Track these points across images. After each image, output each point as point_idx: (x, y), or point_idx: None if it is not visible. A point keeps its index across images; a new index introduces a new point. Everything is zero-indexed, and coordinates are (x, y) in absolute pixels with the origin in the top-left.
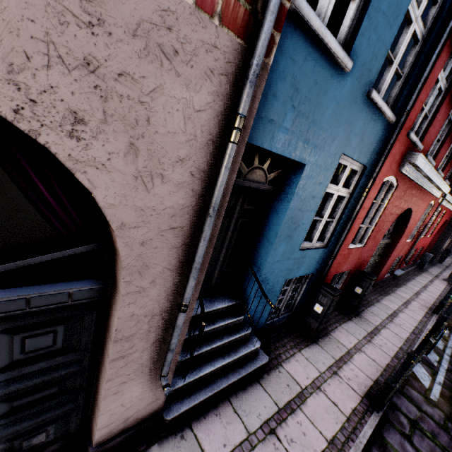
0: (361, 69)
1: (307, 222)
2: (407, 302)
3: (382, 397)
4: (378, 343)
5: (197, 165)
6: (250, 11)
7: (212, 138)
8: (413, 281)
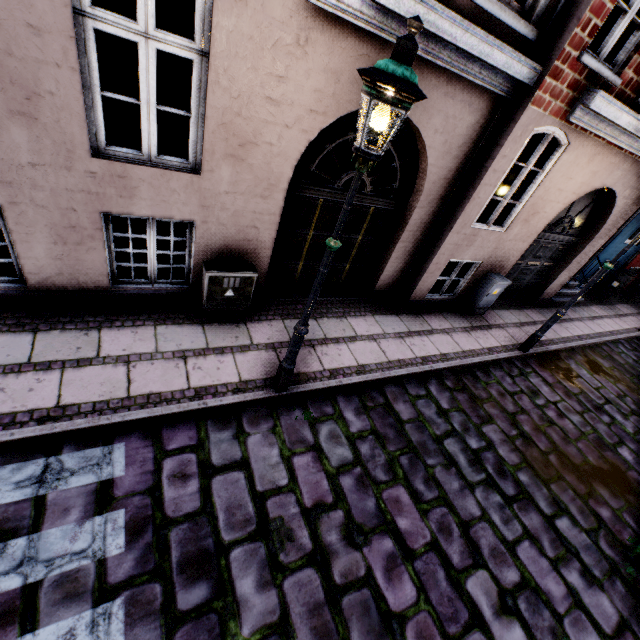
0: None
1: (637, 227)
2: None
3: None
4: None
5: (632, 205)
6: None
7: None
8: None
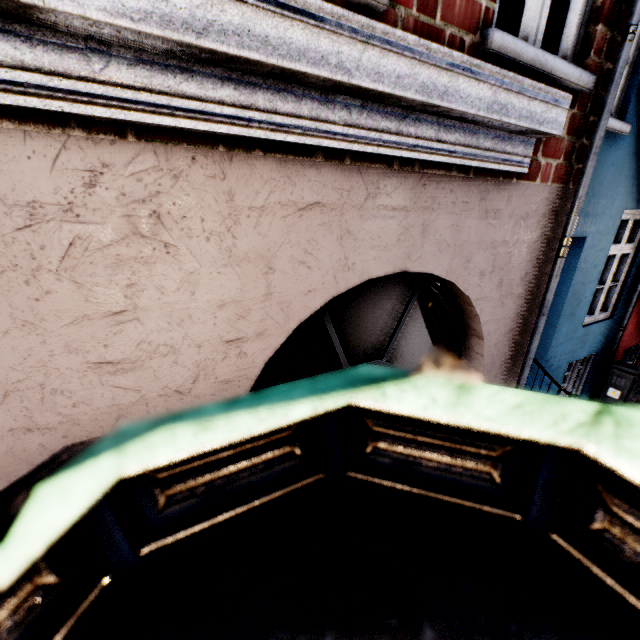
0: (638, 123)
1: (589, 295)
2: None
3: None
4: None
5: (529, 279)
6: (568, 165)
7: (539, 256)
8: None
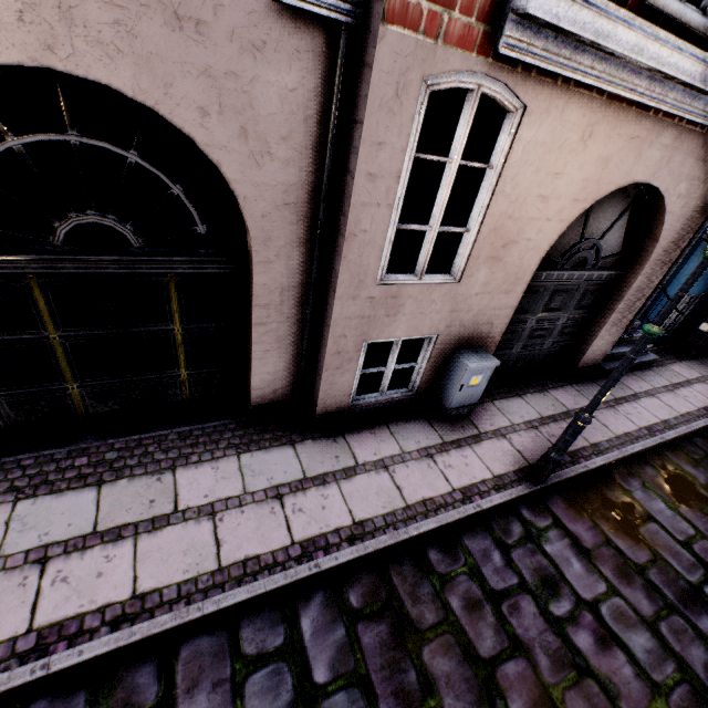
0: None
1: None
2: None
3: None
4: None
5: (700, 208)
6: None
7: None
8: None
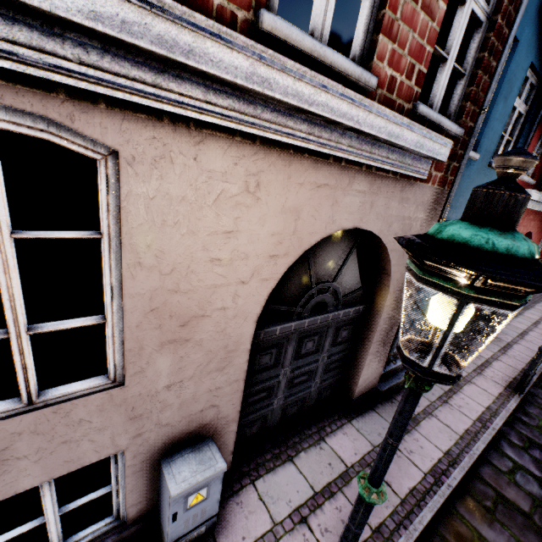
0: (483, 154)
1: None
2: (536, 323)
3: (521, 384)
4: (512, 354)
5: None
6: (446, 176)
7: (426, 228)
8: (541, 303)
